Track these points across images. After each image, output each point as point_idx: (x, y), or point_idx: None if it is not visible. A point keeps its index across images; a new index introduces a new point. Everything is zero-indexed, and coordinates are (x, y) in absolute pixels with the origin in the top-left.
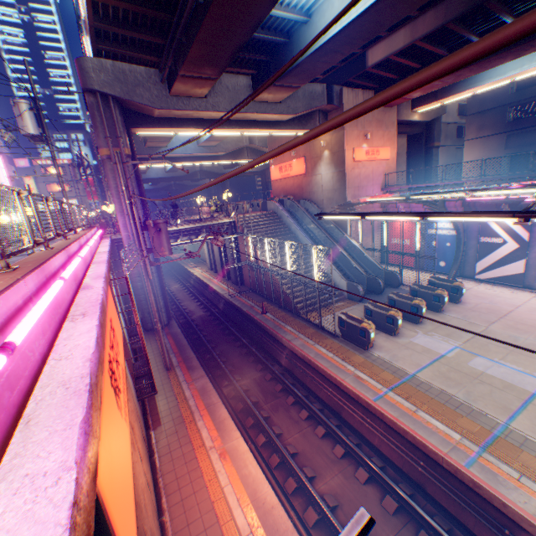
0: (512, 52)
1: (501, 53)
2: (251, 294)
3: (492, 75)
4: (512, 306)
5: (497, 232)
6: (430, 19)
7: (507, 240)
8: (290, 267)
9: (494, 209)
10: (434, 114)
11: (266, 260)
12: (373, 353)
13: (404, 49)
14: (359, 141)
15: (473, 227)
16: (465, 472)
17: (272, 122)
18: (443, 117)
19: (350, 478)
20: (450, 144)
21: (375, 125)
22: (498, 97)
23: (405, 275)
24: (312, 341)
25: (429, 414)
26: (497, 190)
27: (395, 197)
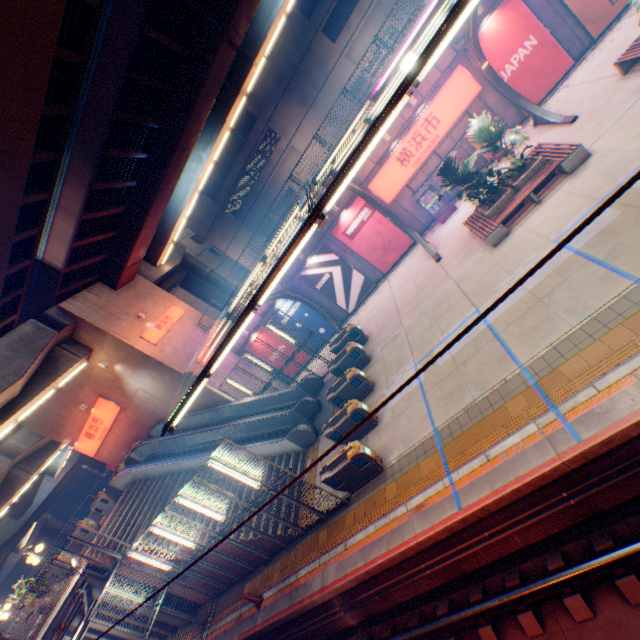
0: (171, 172)
1: (164, 177)
2: (221, 601)
3: (182, 198)
4: (390, 299)
5: (319, 273)
6: (72, 194)
7: (331, 270)
8: (217, 513)
9: (298, 263)
10: (179, 254)
11: (185, 544)
12: (391, 463)
13: (79, 230)
14: (138, 325)
15: (303, 286)
16: (589, 446)
17: (1, 410)
18: (191, 253)
19: (584, 634)
20: (220, 263)
21: (137, 301)
22: (209, 212)
23: (315, 368)
24: (340, 544)
25: (495, 442)
26: (278, 235)
27: (219, 325)
